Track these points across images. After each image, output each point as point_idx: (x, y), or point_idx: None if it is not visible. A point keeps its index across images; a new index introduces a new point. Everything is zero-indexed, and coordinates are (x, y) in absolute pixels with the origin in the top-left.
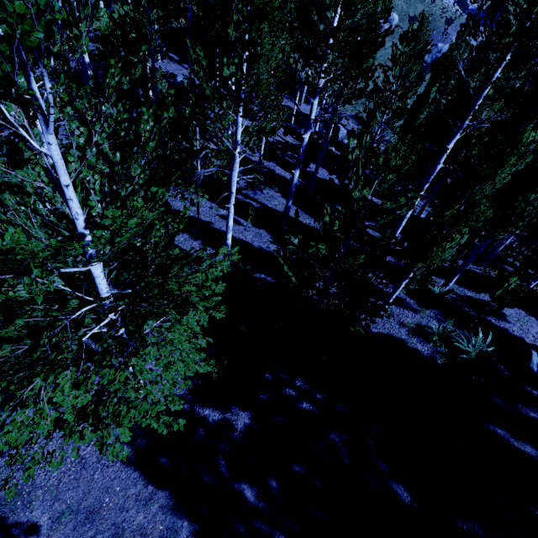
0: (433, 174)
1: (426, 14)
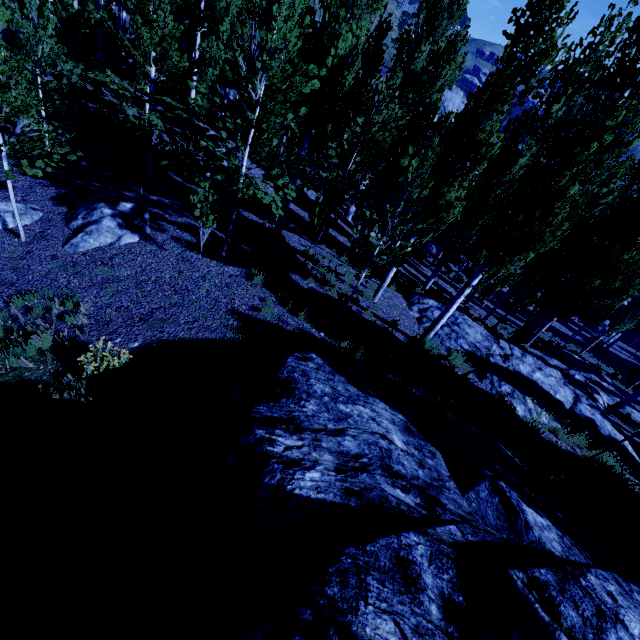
0: (196, 54)
1: (386, 55)
